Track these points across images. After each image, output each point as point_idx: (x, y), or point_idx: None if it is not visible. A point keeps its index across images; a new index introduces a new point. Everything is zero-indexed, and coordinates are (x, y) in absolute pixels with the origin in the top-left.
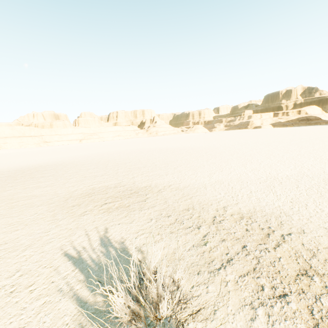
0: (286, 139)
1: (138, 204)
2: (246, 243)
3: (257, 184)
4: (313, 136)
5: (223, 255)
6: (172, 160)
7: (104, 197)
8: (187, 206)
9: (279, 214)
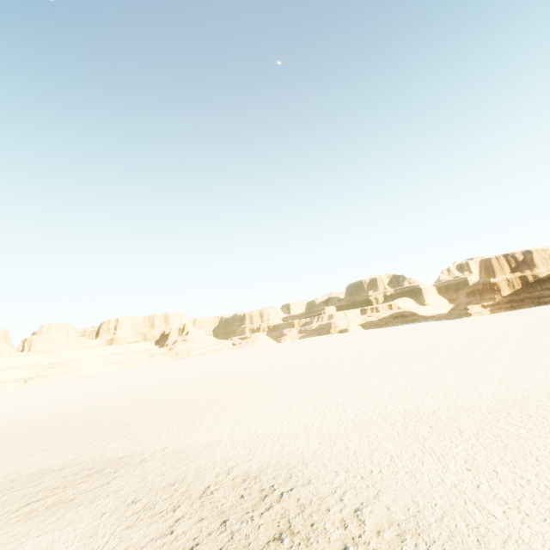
0: (371, 347)
1: (92, 492)
2: (230, 515)
3: (294, 423)
4: (404, 339)
5: (189, 542)
6: (192, 401)
7: (32, 491)
8: (176, 478)
9: (295, 464)
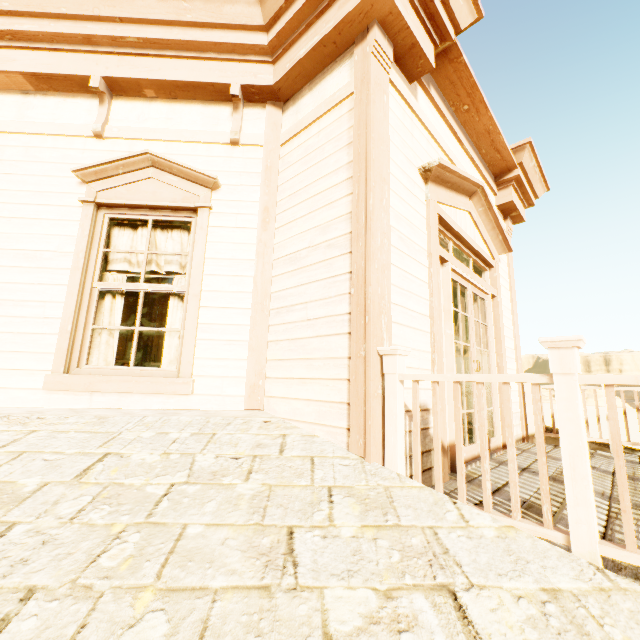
0: None
1: None
2: None
3: None
4: None
5: None
6: None
7: None
8: None
9: None
